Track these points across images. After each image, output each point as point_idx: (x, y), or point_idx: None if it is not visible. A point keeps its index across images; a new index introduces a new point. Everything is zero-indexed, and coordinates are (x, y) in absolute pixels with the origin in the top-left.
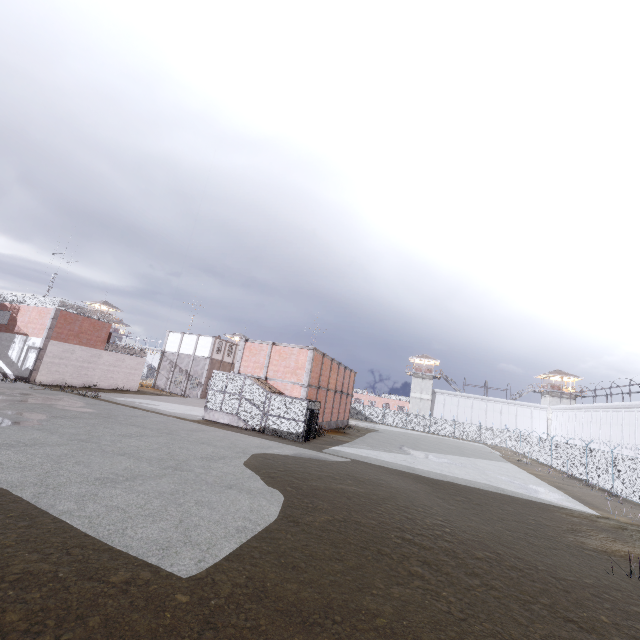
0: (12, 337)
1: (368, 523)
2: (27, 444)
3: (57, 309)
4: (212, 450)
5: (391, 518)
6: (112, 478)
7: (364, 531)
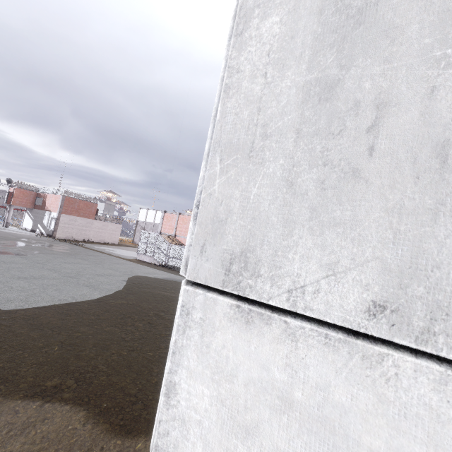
0: (44, 212)
1: (146, 307)
2: (5, 262)
3: (63, 195)
4: (110, 272)
5: (167, 307)
6: (27, 277)
7: (137, 309)
